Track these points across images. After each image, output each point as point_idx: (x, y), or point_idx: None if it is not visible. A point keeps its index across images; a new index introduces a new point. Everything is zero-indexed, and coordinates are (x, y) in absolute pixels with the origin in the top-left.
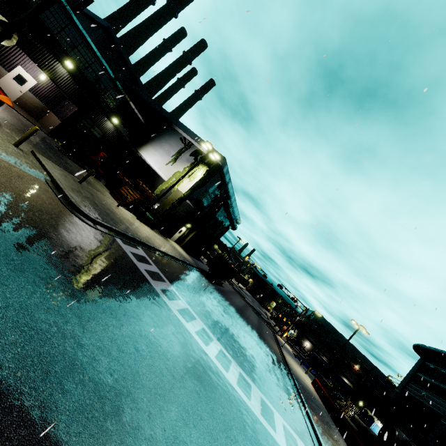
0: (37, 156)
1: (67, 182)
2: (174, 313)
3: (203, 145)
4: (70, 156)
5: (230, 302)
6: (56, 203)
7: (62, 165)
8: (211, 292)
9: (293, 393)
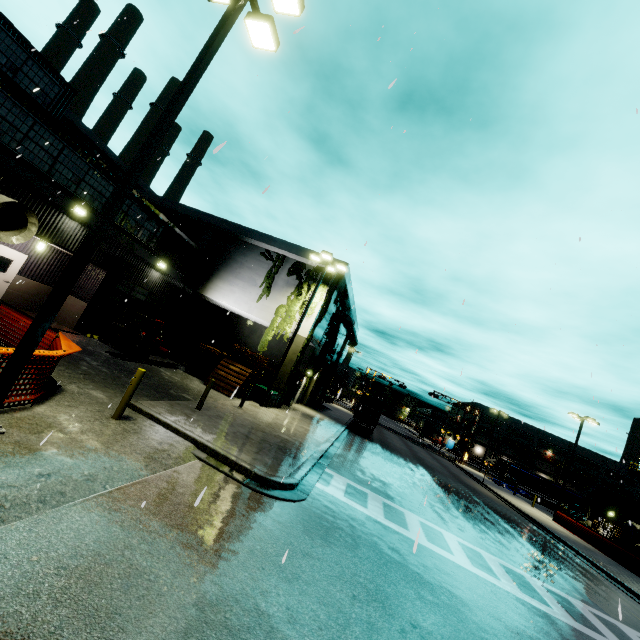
0: (144, 410)
1: (203, 429)
2: (487, 581)
3: (312, 257)
4: (125, 353)
5: (406, 457)
6: (253, 499)
7: (150, 388)
8: (394, 462)
9: (590, 569)
